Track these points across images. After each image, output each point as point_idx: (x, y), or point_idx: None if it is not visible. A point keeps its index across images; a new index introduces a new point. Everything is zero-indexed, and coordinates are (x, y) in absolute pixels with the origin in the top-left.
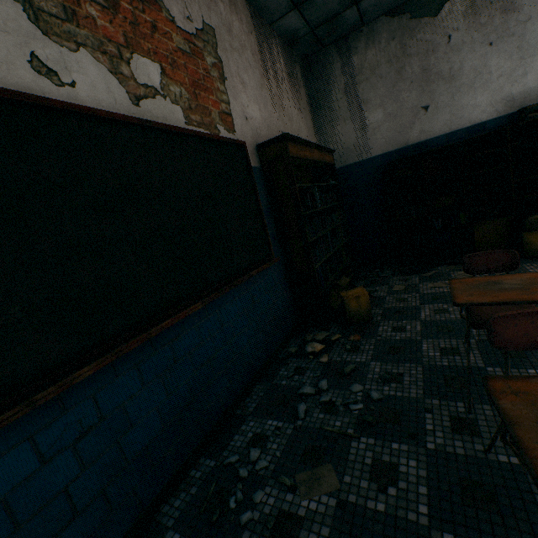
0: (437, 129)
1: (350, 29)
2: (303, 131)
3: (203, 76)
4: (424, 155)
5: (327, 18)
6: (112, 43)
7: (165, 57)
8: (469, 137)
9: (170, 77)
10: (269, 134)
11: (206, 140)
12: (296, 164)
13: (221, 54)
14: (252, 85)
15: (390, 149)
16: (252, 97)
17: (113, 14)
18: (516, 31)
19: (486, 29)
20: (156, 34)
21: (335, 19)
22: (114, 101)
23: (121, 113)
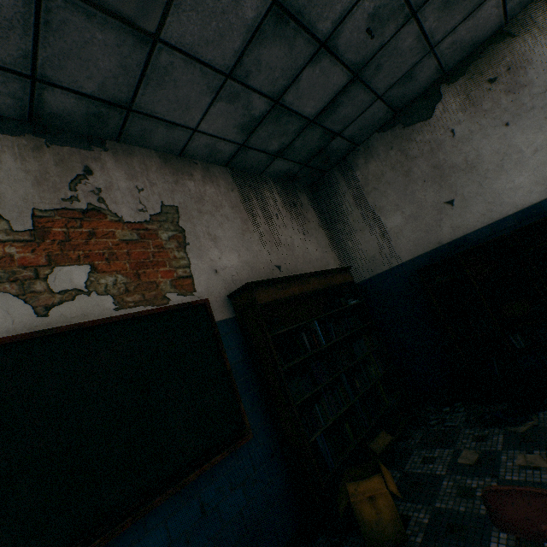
0: (473, 221)
1: (345, 152)
2: (311, 253)
3: (152, 253)
4: (465, 252)
5: (314, 153)
6: (27, 268)
7: (99, 255)
8: (522, 223)
9: (102, 271)
10: (253, 275)
11: (144, 317)
12: (287, 299)
13: (184, 223)
14: (229, 235)
15: (421, 251)
16: (228, 247)
17: (38, 243)
18: (535, 104)
19: (494, 113)
20: (93, 238)
21: (324, 151)
22: (12, 322)
23: (18, 331)
